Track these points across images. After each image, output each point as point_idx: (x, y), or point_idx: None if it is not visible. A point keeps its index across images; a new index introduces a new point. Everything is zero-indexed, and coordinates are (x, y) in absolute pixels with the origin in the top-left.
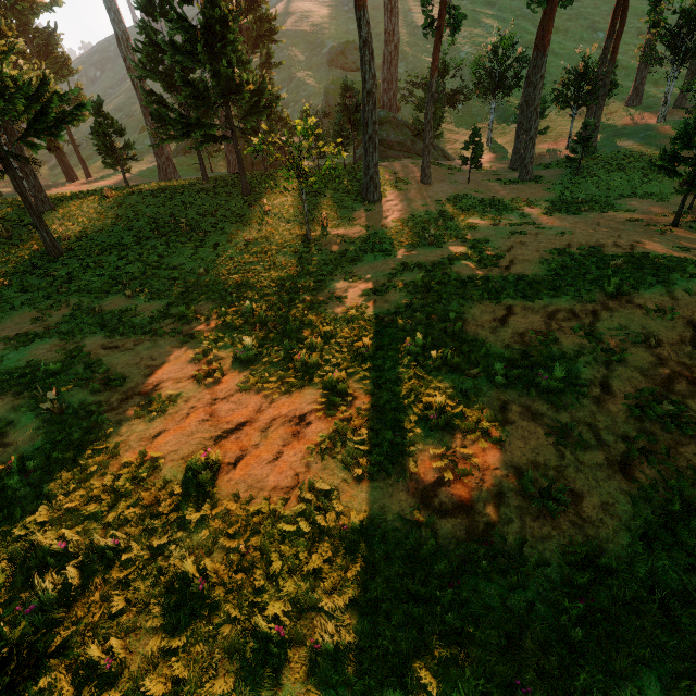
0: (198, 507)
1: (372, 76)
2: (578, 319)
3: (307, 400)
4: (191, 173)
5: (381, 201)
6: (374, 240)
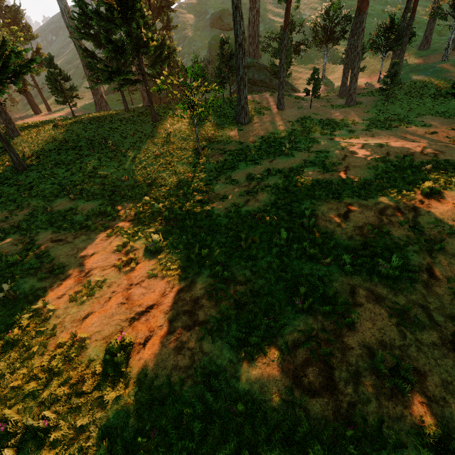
0: (114, 385)
1: (242, 32)
2: (402, 214)
3: (200, 285)
4: (119, 106)
5: (250, 123)
6: (246, 153)
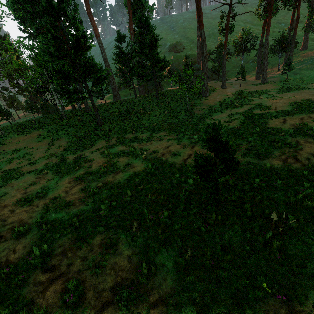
0: None
1: (205, 51)
2: (312, 118)
3: None
4: (122, 97)
5: (209, 96)
6: (214, 108)
